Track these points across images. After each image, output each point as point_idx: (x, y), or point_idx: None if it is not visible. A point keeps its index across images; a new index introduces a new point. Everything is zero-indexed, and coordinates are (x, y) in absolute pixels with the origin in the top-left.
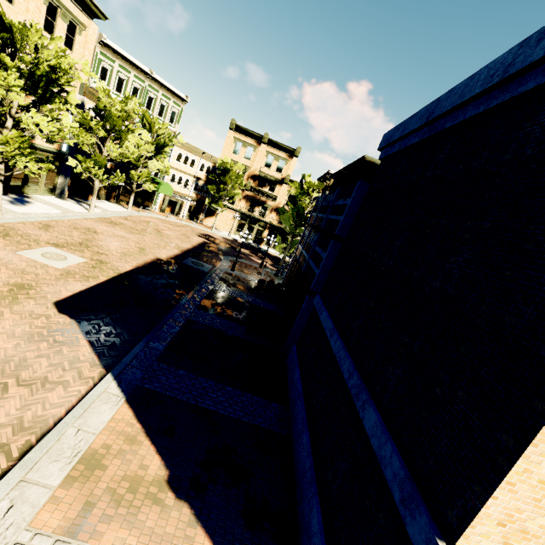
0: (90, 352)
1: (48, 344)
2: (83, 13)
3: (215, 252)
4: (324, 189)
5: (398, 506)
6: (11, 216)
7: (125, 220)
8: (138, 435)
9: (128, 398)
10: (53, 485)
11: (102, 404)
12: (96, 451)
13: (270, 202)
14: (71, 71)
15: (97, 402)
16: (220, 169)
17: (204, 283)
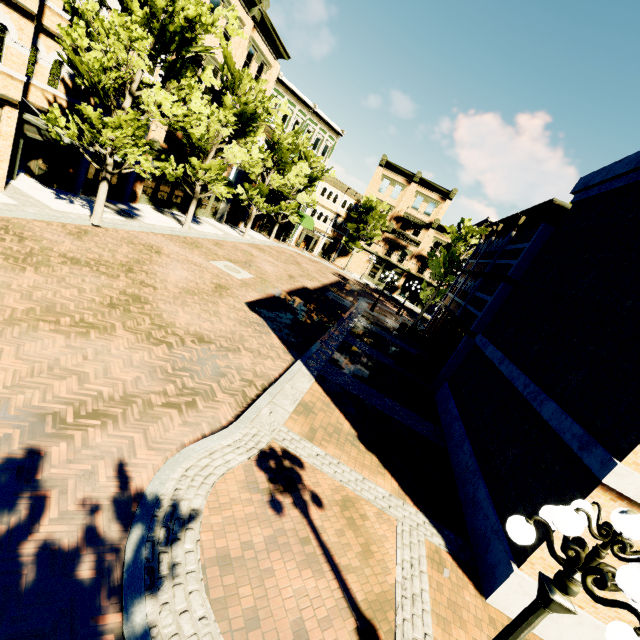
0: (280, 343)
1: (252, 330)
2: (272, 54)
3: (351, 292)
4: (488, 234)
5: (575, 451)
6: (195, 232)
7: (270, 249)
8: (330, 404)
9: (316, 380)
10: (289, 411)
11: (301, 378)
12: (306, 403)
13: (411, 247)
14: (270, 110)
15: (297, 375)
16: (363, 206)
17: (349, 315)
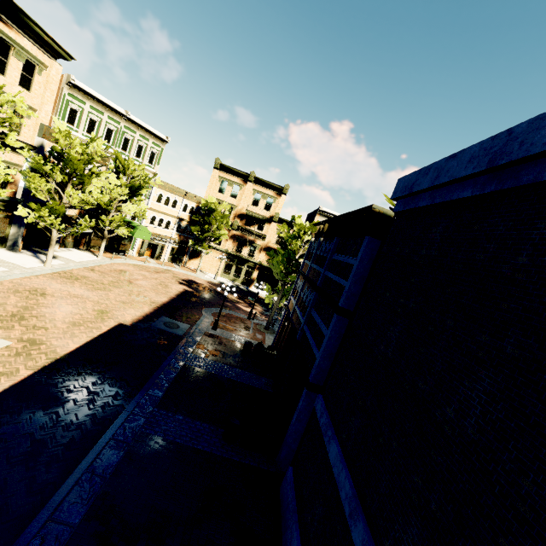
0: None
1: None
2: (44, 52)
3: (197, 303)
4: (317, 234)
5: None
6: None
7: (91, 272)
8: None
9: None
10: None
11: None
12: None
13: (259, 241)
14: (2, 110)
15: None
16: (203, 209)
17: (175, 356)
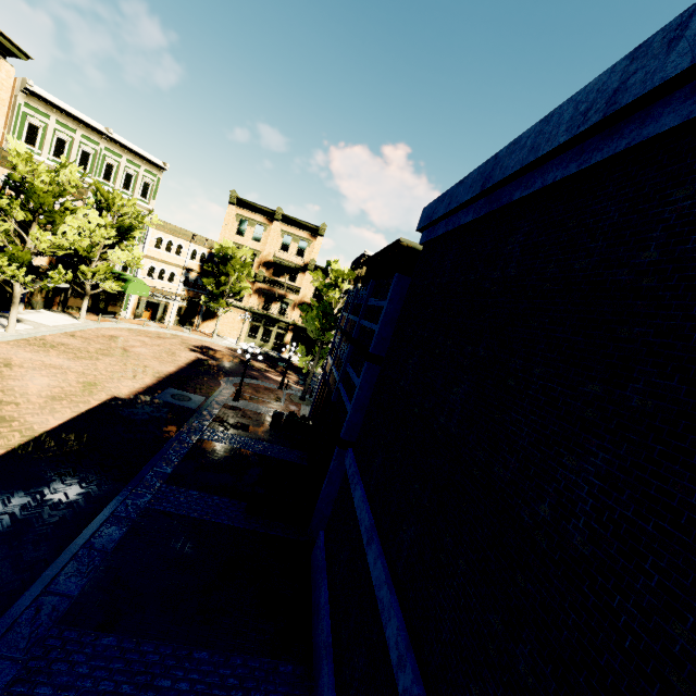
0: None
1: None
2: None
3: (213, 373)
4: (355, 280)
5: None
6: None
7: (70, 339)
8: None
9: None
10: None
11: None
12: None
13: (291, 295)
14: None
15: None
16: (218, 256)
17: (186, 430)
